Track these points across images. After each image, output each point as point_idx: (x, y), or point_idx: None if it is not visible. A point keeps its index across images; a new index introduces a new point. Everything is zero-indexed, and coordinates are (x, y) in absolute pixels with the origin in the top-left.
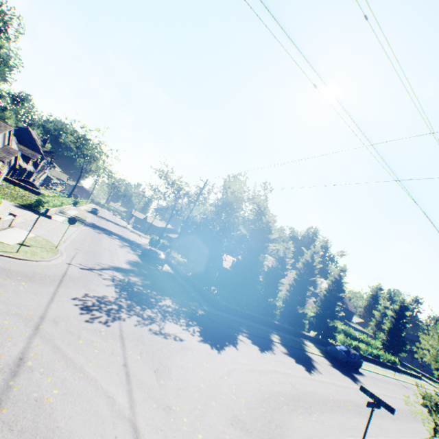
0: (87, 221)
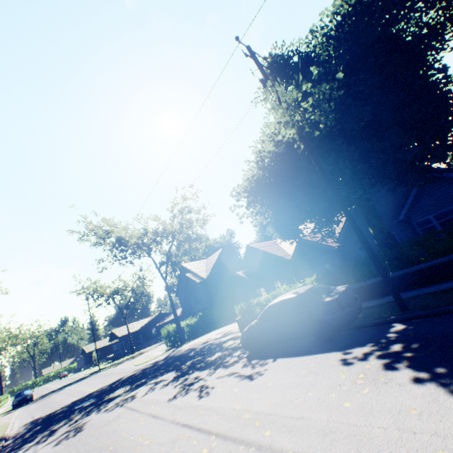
0: (8, 435)
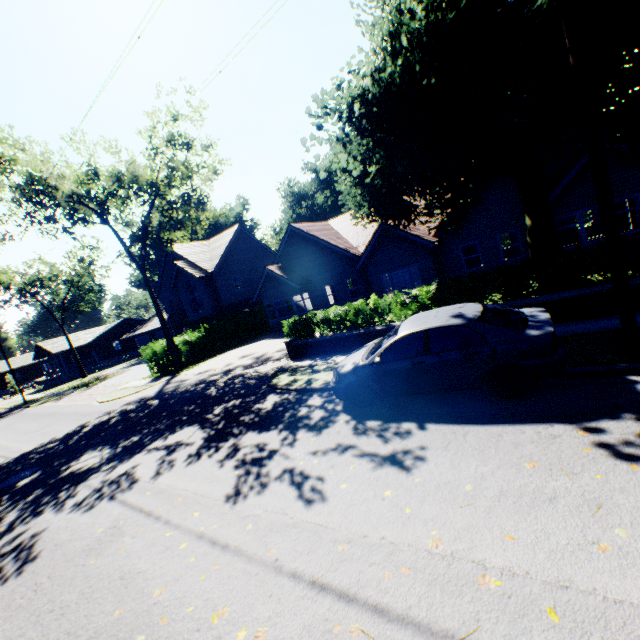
0: None
